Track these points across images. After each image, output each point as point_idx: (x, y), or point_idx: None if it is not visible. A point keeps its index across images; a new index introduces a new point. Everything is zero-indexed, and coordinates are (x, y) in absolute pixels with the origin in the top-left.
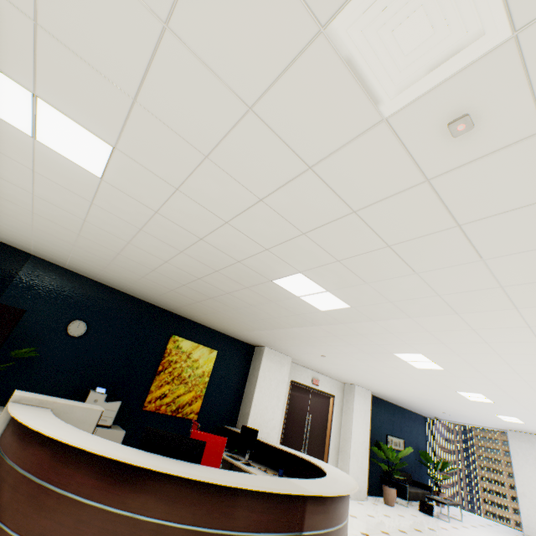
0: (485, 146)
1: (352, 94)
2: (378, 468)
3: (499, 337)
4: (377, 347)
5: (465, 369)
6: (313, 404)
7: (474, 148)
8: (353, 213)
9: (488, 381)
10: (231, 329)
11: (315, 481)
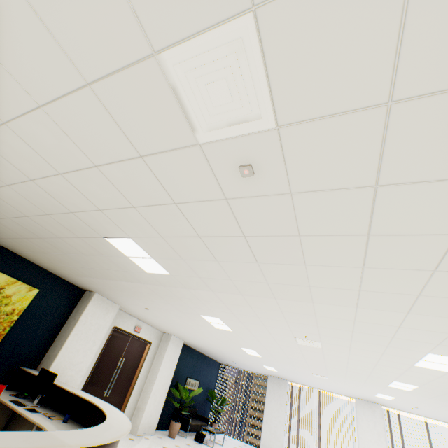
0: (261, 189)
1: (176, 114)
2: (172, 405)
3: (266, 314)
4: (189, 308)
5: (246, 333)
6: (130, 349)
7: (254, 188)
8: (175, 204)
9: (259, 342)
10: (62, 271)
11: (83, 432)
